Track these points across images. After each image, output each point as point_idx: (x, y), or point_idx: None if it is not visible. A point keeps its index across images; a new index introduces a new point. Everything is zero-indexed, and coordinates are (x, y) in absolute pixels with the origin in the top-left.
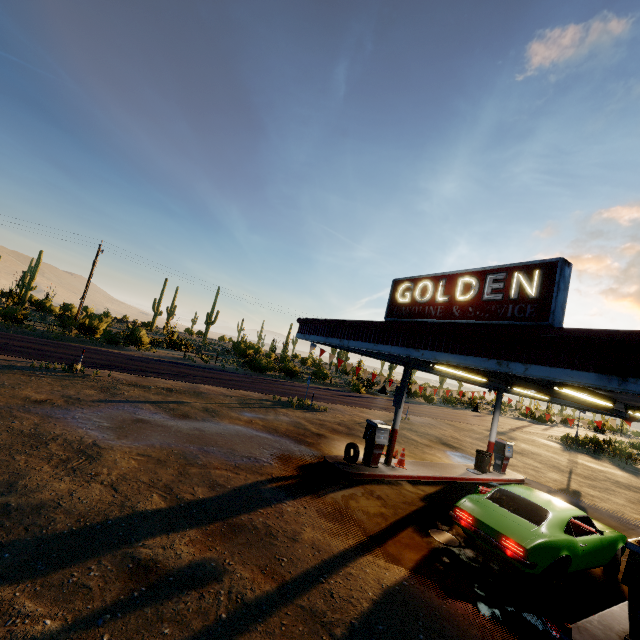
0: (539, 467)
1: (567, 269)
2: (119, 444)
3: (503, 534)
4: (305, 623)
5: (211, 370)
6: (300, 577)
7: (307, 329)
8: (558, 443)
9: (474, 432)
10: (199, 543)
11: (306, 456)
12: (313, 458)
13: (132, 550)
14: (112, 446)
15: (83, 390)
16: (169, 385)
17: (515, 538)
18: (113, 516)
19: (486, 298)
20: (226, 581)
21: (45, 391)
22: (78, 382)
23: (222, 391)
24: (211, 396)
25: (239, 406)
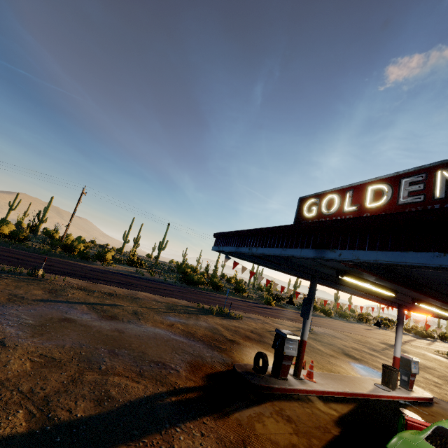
0: (439, 383)
1: None
2: (27, 342)
3: None
4: None
5: (154, 281)
6: None
7: (221, 242)
8: (446, 358)
9: (370, 344)
10: None
11: (216, 363)
12: (223, 365)
13: None
14: (18, 344)
15: (33, 290)
16: (112, 290)
17: None
18: None
19: (403, 202)
20: None
21: None
22: (33, 284)
23: (156, 298)
24: (144, 301)
25: (166, 311)
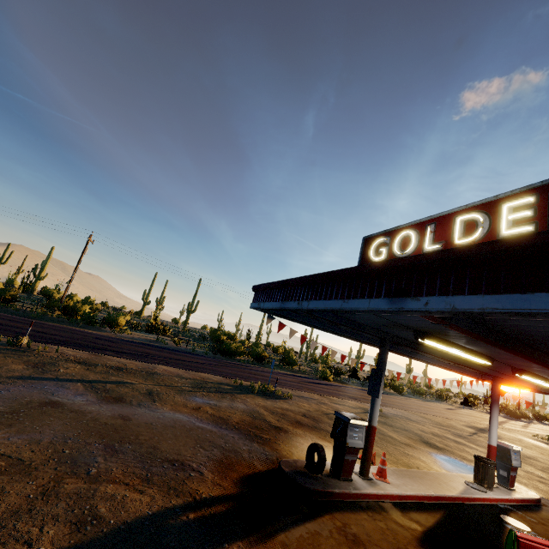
0: (545, 477)
1: None
2: None
3: None
4: None
5: (179, 352)
6: None
7: (262, 296)
8: (547, 444)
9: (454, 428)
10: None
11: (256, 459)
12: (265, 463)
13: None
14: None
15: (10, 364)
16: (121, 364)
17: None
18: None
19: (505, 234)
20: None
21: None
22: (13, 356)
23: (179, 372)
24: (164, 377)
25: (192, 389)
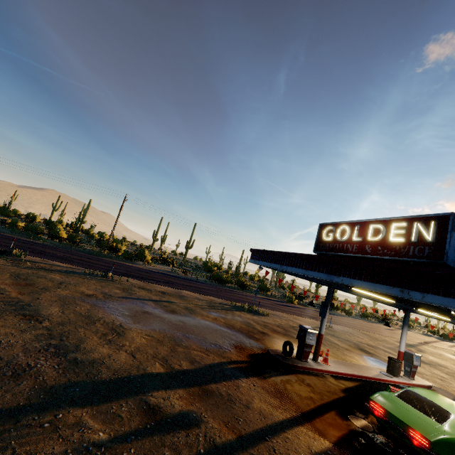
0: (446, 377)
1: None
2: (135, 327)
3: (410, 426)
4: None
5: (189, 280)
6: (252, 434)
7: (257, 256)
8: None
9: (387, 342)
10: (185, 399)
11: (254, 348)
12: (259, 350)
13: (145, 397)
14: (131, 328)
15: (113, 289)
16: (163, 289)
17: (420, 431)
18: (133, 373)
19: (392, 240)
20: (203, 428)
21: (92, 289)
22: (110, 284)
23: (196, 296)
24: (189, 299)
25: (208, 307)
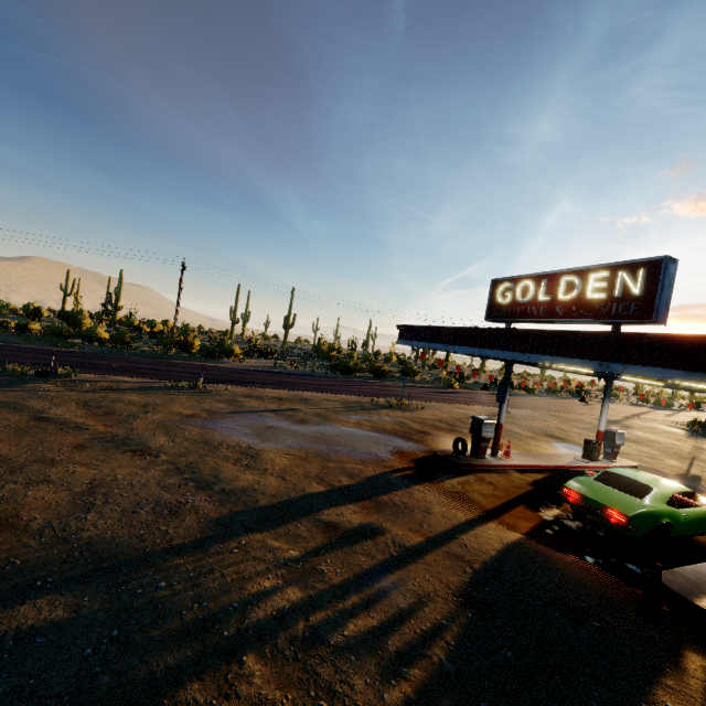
0: (656, 454)
1: (672, 266)
2: (267, 447)
3: (607, 506)
4: (451, 560)
5: (304, 376)
6: (439, 535)
7: (408, 335)
8: (683, 429)
9: (582, 422)
10: (359, 513)
11: (417, 451)
12: (424, 453)
13: (318, 516)
14: (263, 448)
15: (214, 404)
16: (277, 394)
17: (618, 509)
18: (293, 496)
19: (590, 297)
20: (388, 535)
21: (188, 407)
22: (206, 397)
23: (323, 396)
24: (316, 402)
25: (344, 410)
